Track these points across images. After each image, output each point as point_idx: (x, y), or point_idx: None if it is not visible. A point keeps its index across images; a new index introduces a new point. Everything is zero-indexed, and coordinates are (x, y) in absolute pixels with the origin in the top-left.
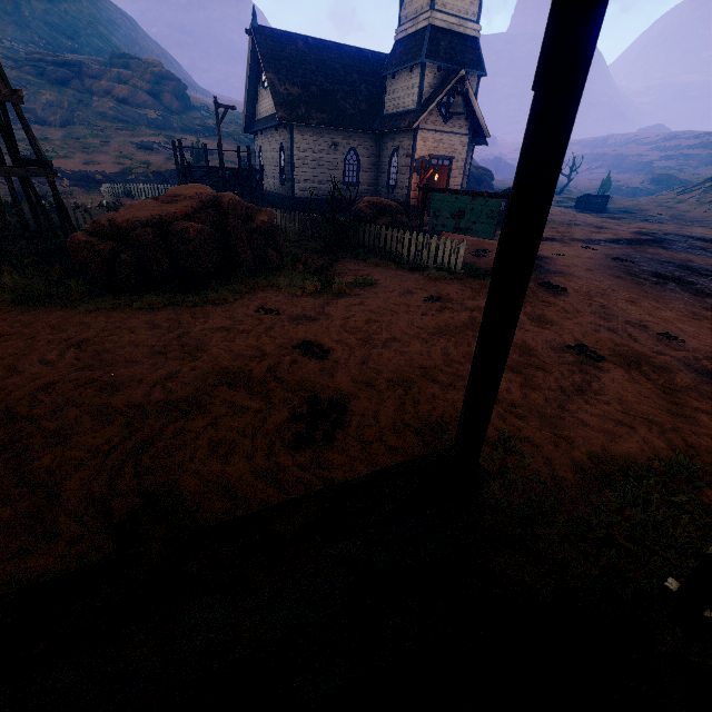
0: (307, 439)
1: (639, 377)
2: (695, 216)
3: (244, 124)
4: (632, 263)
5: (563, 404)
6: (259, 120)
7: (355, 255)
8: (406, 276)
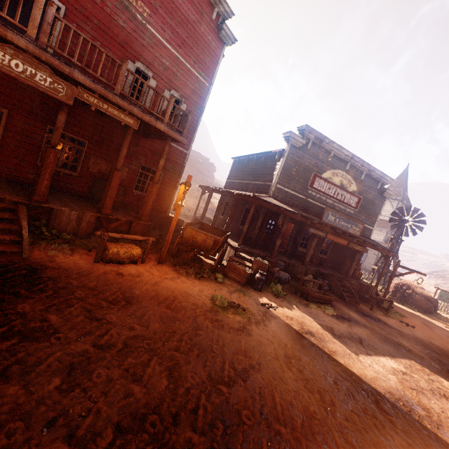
0: None
1: None
2: (431, 290)
3: None
4: None
5: None
6: None
7: None
8: None
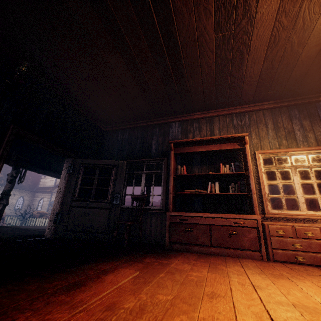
0: None
1: None
2: None
3: None
4: None
5: None
6: None
7: None
8: None
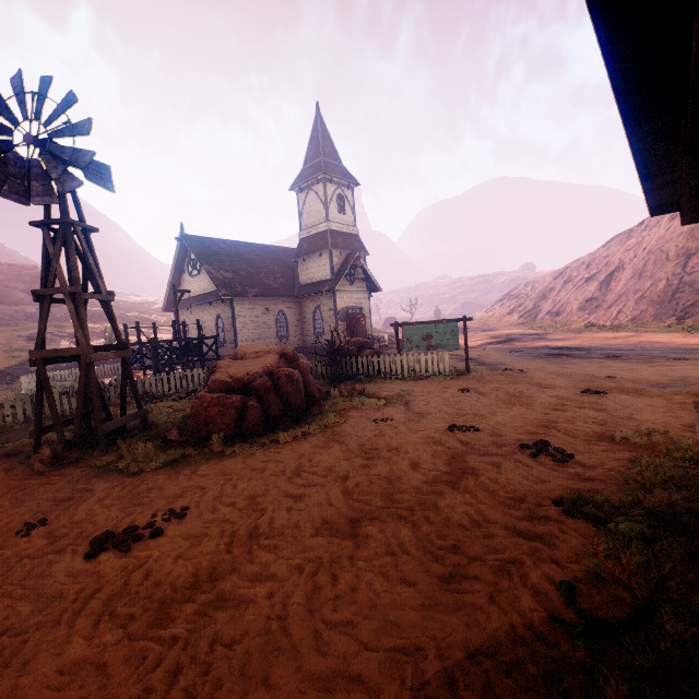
0: (565, 459)
1: (636, 395)
2: (505, 324)
3: (165, 304)
4: (523, 351)
5: (631, 413)
6: (184, 300)
7: (358, 381)
8: (419, 384)
